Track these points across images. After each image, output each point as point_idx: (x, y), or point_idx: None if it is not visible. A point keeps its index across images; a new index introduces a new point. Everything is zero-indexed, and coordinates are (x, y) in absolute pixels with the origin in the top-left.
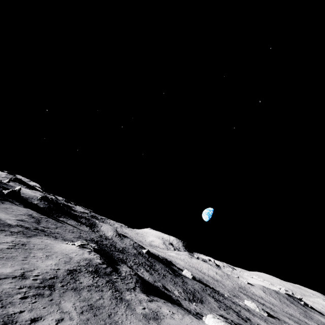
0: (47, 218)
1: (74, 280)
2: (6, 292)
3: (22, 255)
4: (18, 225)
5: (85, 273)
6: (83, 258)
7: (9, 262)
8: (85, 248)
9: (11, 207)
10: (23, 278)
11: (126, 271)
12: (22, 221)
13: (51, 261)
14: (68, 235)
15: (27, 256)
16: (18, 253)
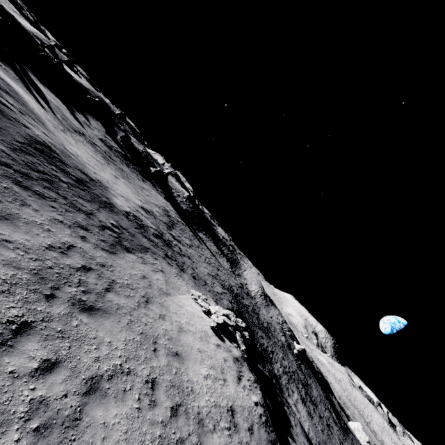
0: (185, 225)
1: None
2: None
3: None
4: (128, 214)
5: None
6: (222, 403)
7: None
8: (228, 336)
9: (149, 190)
10: None
11: None
12: (147, 212)
13: (95, 443)
14: (202, 266)
15: None
16: None
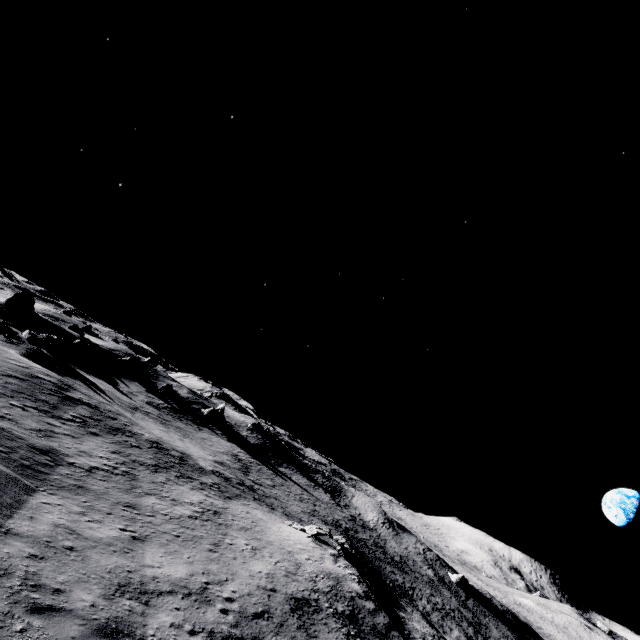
0: (260, 464)
1: (306, 634)
2: (162, 637)
3: (210, 538)
4: (213, 472)
5: (327, 616)
6: (321, 570)
7: (186, 551)
8: (324, 543)
9: (210, 438)
10: (203, 601)
11: (424, 634)
12: (221, 464)
13: (259, 563)
14: (294, 505)
15: (218, 541)
16: (204, 531)
